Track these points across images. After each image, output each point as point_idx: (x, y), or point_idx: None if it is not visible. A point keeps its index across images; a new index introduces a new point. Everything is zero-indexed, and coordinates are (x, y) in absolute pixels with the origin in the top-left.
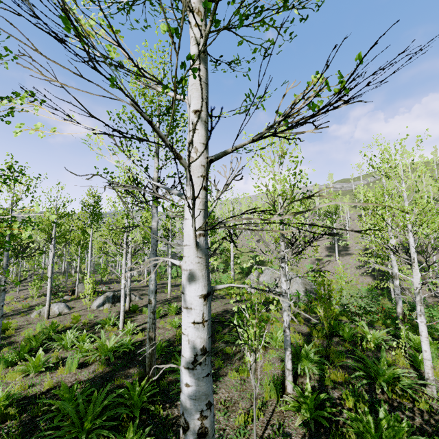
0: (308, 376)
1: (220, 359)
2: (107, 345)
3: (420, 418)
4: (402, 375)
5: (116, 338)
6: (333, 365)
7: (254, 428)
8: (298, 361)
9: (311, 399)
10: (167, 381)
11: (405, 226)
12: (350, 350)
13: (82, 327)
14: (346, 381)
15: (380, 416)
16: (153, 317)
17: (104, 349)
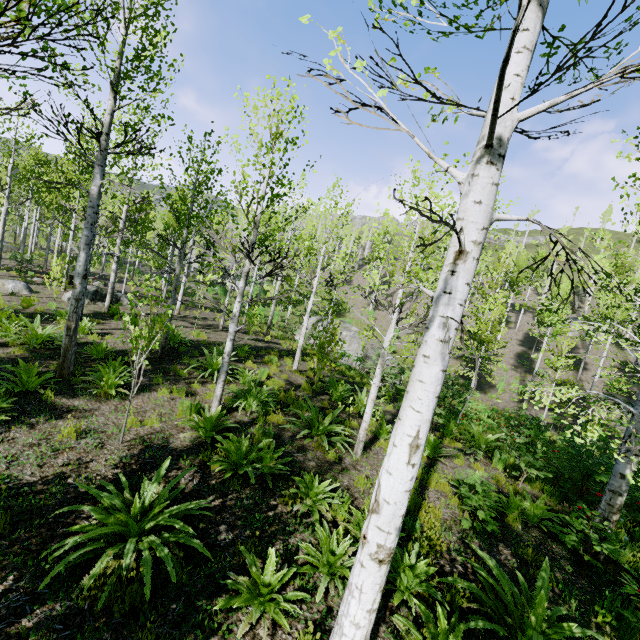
0: (240, 410)
1: (166, 378)
2: (36, 331)
3: (313, 461)
4: (350, 436)
5: (54, 328)
6: (287, 413)
7: (124, 423)
8: (246, 397)
9: (209, 420)
10: (86, 380)
11: (394, 273)
12: (326, 408)
13: (32, 313)
14: (283, 425)
15: (260, 444)
16: (76, 306)
17: (35, 336)
